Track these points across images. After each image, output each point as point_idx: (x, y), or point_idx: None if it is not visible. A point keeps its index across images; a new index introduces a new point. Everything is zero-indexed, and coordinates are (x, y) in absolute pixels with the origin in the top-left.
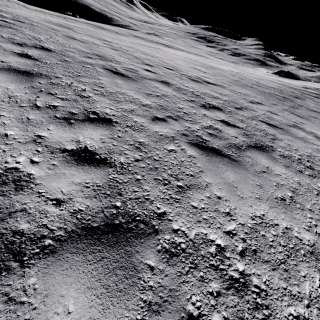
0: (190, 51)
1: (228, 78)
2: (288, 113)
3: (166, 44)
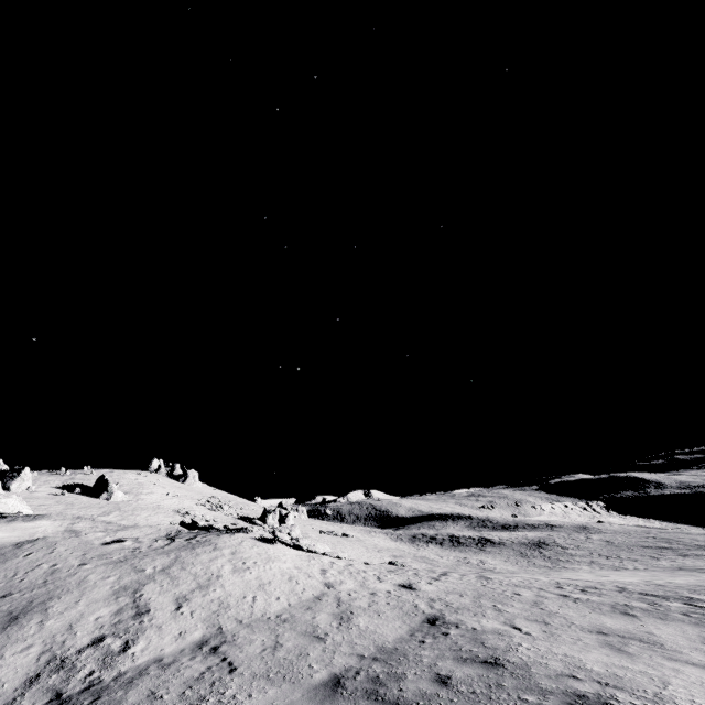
0: None
1: None
2: None
3: None
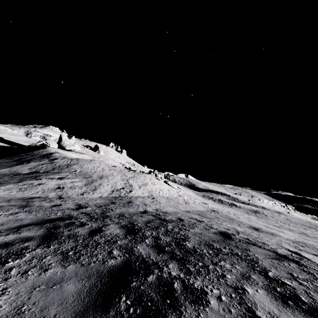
0: None
1: None
2: None
3: None
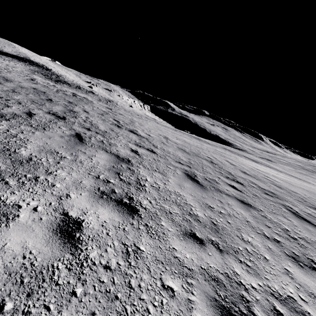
0: (286, 172)
1: (197, 152)
2: (173, 168)
3: (256, 160)
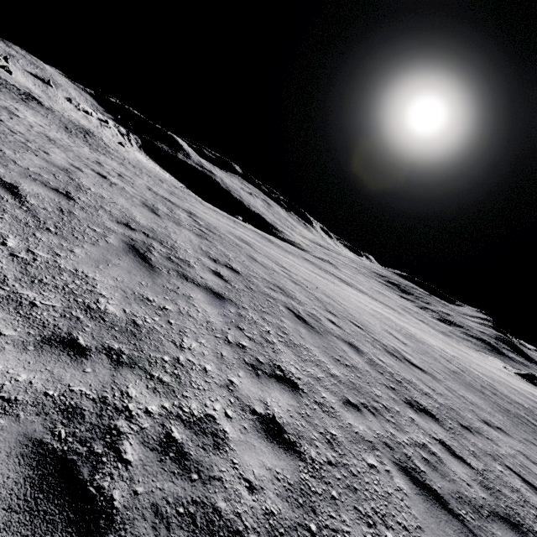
0: (376, 298)
1: (441, 363)
2: None
3: (343, 279)
